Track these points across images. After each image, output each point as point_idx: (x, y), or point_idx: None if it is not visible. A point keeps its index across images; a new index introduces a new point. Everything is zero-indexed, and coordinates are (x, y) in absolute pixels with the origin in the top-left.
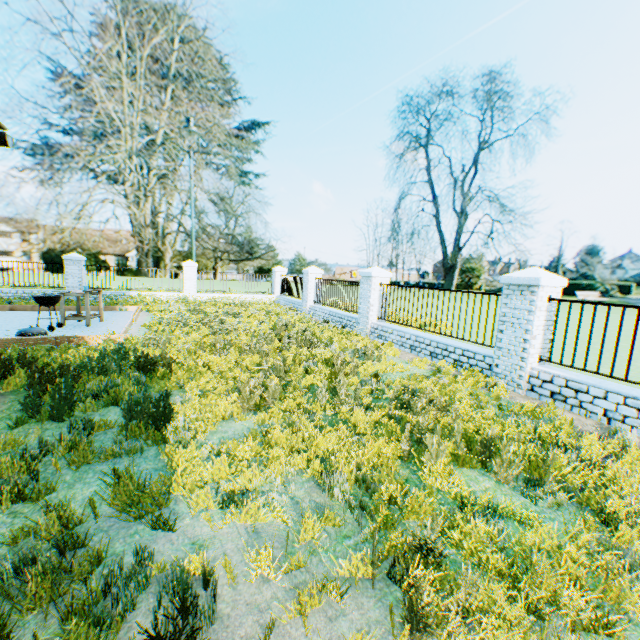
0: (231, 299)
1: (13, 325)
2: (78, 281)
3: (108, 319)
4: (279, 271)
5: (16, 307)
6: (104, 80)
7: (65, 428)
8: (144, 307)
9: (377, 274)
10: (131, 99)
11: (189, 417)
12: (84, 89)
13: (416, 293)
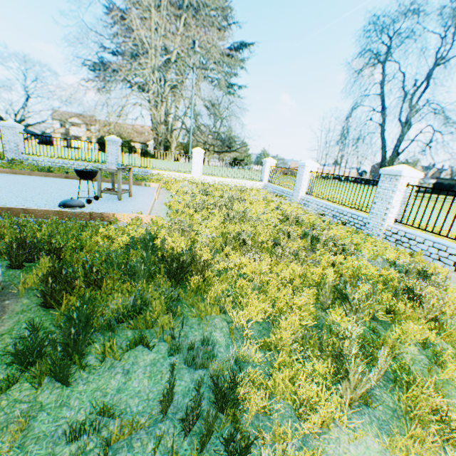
0: (228, 183)
1: (61, 193)
2: (115, 158)
3: (135, 194)
4: (269, 162)
5: (69, 176)
6: (140, 3)
7: (67, 410)
8: (163, 185)
9: (407, 173)
10: (158, 19)
11: (283, 455)
12: (126, 11)
13: (369, 189)
